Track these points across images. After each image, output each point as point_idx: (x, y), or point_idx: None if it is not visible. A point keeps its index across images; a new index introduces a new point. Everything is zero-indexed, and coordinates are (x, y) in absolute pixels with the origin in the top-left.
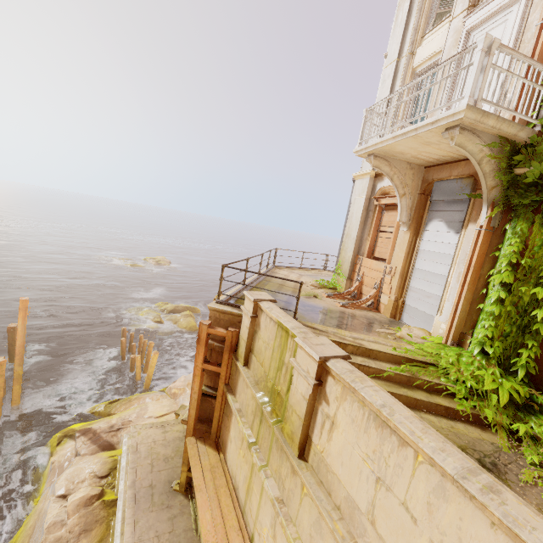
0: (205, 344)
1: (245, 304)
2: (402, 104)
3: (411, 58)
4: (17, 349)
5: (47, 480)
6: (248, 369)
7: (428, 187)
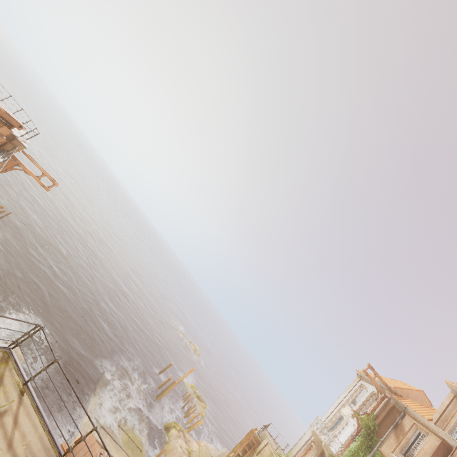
0: (249, 441)
1: (264, 440)
2: (333, 419)
3: (341, 408)
4: (179, 381)
5: (172, 437)
6: (257, 456)
7: (323, 452)
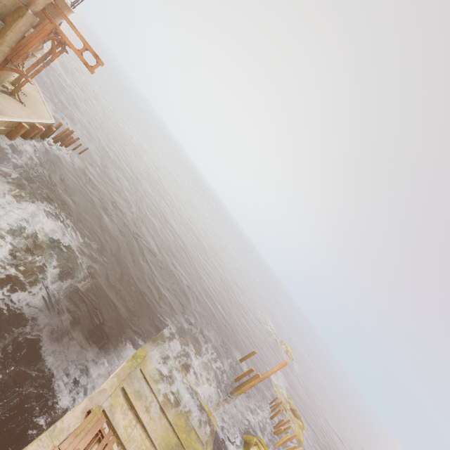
0: None
1: None
2: None
3: None
4: (264, 376)
5: None
6: None
7: None
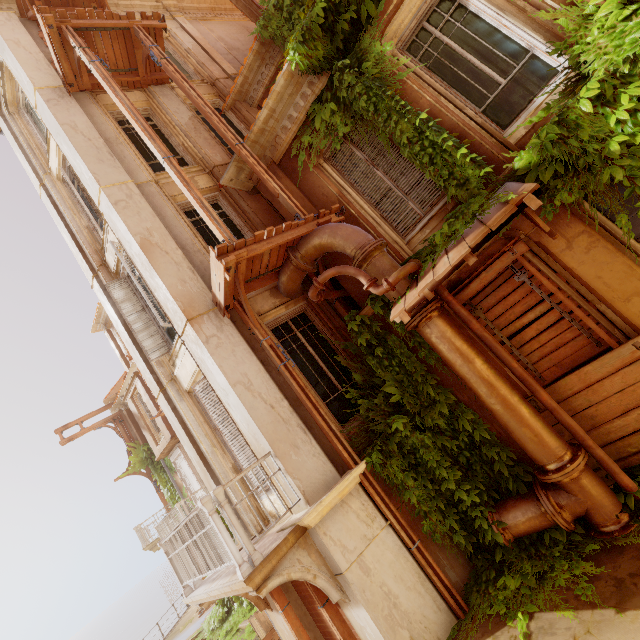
0: None
1: None
2: None
3: None
4: None
5: None
6: None
7: None
